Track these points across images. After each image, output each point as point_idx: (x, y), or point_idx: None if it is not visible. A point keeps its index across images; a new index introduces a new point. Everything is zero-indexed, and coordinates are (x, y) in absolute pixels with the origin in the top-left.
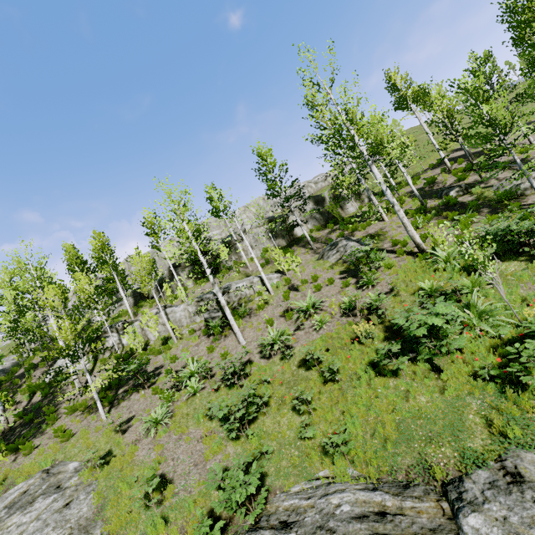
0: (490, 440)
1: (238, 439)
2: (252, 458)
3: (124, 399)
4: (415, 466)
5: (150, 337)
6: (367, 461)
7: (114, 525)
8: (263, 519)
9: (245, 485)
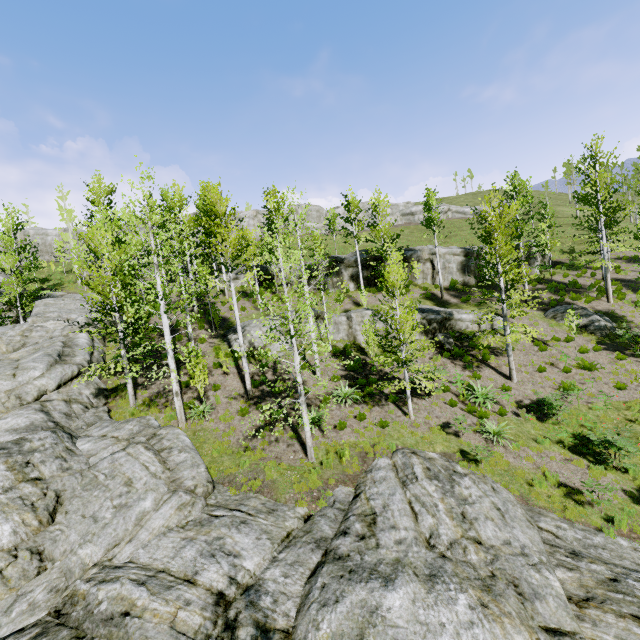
0: None
1: (606, 469)
2: None
3: (405, 401)
4: None
5: (360, 338)
6: None
7: (572, 513)
8: None
9: None
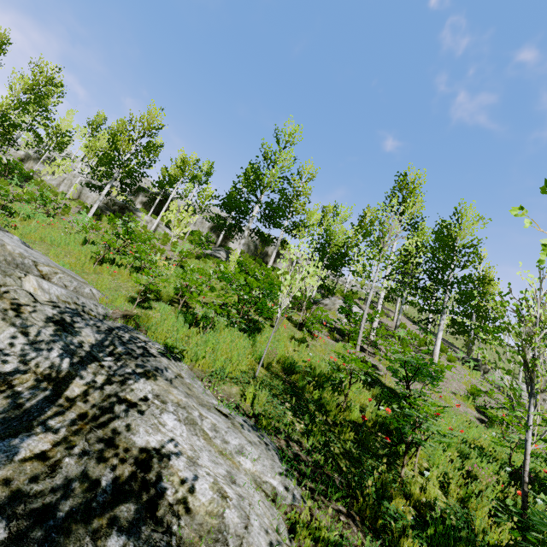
0: (45, 252)
1: None
2: None
3: None
4: None
5: (61, 188)
6: None
7: None
8: None
9: None
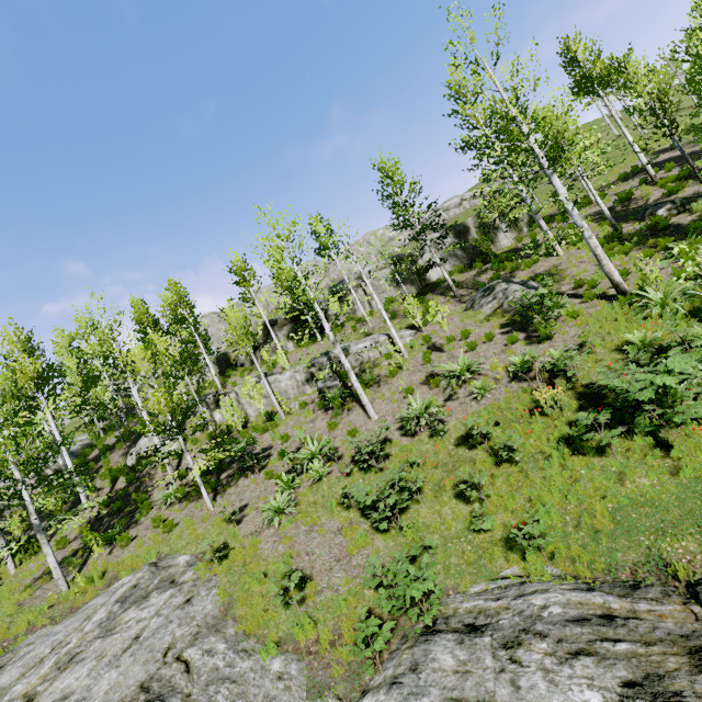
0: None
1: (387, 531)
2: (417, 551)
3: (229, 485)
4: (643, 564)
5: (250, 412)
6: (571, 558)
7: (250, 624)
8: (440, 622)
9: (421, 579)
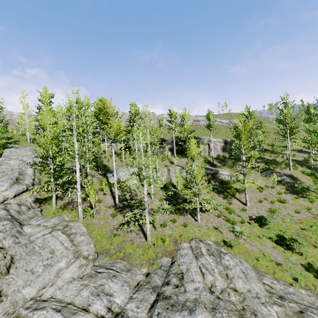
0: None
1: (292, 252)
2: None
3: (196, 213)
4: None
5: (173, 180)
6: None
7: (278, 275)
8: None
9: None
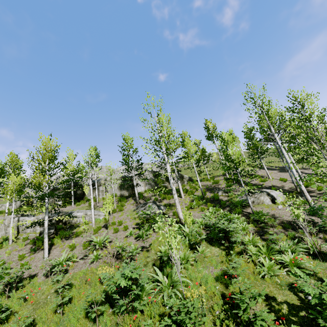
0: None
1: None
2: None
3: None
4: None
5: None
6: None
7: None
8: None
9: None
